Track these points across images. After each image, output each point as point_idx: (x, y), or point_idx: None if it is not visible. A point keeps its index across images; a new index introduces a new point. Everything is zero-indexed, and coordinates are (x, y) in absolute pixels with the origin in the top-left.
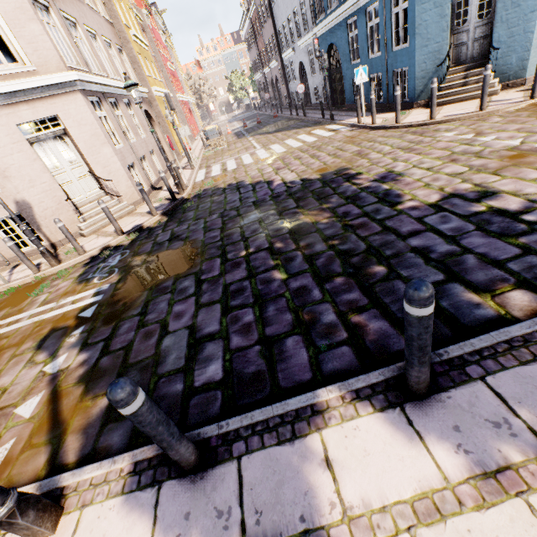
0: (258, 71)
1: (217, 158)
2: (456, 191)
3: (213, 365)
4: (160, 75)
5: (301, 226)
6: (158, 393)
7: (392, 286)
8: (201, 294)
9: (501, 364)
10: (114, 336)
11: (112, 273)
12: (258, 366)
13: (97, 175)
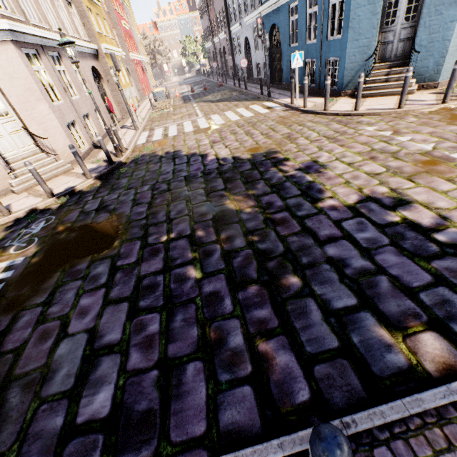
0: (208, 40)
1: (162, 121)
2: (374, 194)
3: (103, 392)
4: (112, 33)
5: (225, 212)
6: (33, 427)
7: (304, 306)
8: (112, 286)
9: (413, 450)
10: (9, 332)
11: (31, 244)
12: (151, 401)
13: (32, 132)
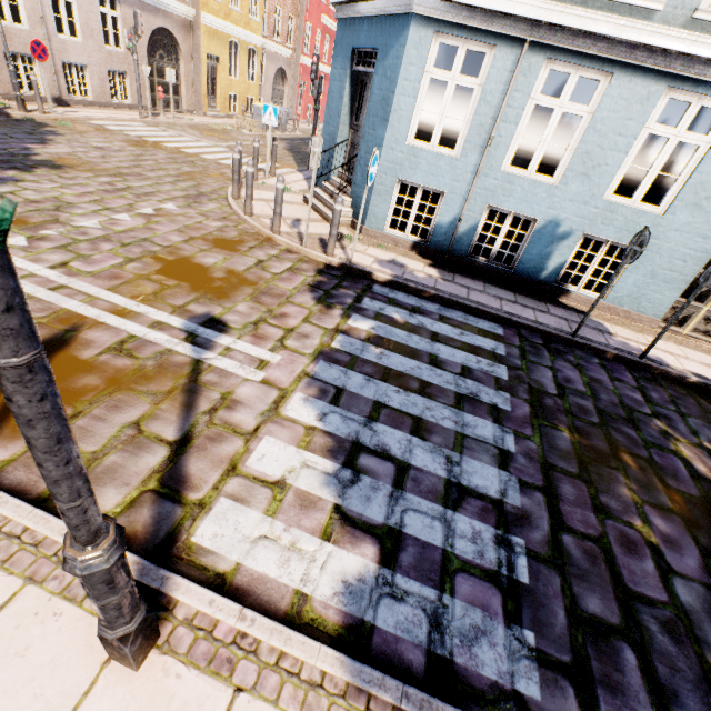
0: None
1: (192, 129)
2: None
3: None
4: (263, 15)
5: None
6: None
7: None
8: None
9: None
10: None
11: None
12: None
13: None
